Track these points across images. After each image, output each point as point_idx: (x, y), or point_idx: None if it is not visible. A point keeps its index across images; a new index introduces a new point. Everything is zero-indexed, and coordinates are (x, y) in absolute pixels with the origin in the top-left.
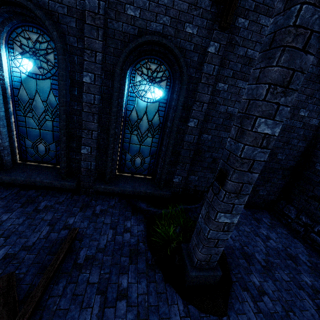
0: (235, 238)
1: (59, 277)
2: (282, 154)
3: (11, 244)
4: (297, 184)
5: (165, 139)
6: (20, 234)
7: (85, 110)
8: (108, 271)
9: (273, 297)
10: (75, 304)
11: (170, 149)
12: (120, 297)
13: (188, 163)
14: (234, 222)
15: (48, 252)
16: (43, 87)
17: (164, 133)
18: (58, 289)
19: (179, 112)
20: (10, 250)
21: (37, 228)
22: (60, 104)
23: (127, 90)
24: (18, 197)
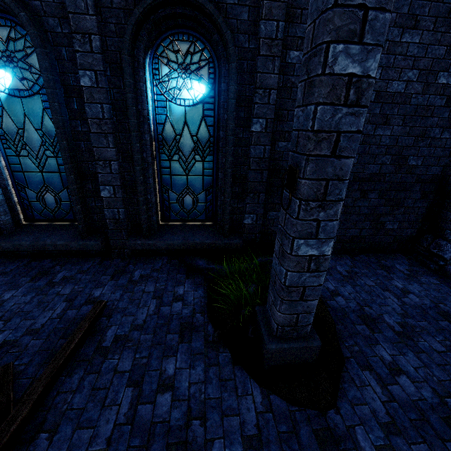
0: (349, 296)
1: (75, 366)
2: (417, 157)
3: (12, 328)
4: (448, 203)
5: (219, 158)
6: (26, 315)
7: (93, 130)
8: (146, 354)
9: (416, 376)
10: (94, 401)
11: (228, 171)
12: (163, 388)
13: (262, 191)
14: (326, 253)
15: (62, 335)
16: (32, 109)
17: (219, 151)
18: (72, 382)
19: (232, 110)
20: (10, 336)
21: (50, 306)
22: (54, 126)
23: (151, 92)
24: (28, 269)
